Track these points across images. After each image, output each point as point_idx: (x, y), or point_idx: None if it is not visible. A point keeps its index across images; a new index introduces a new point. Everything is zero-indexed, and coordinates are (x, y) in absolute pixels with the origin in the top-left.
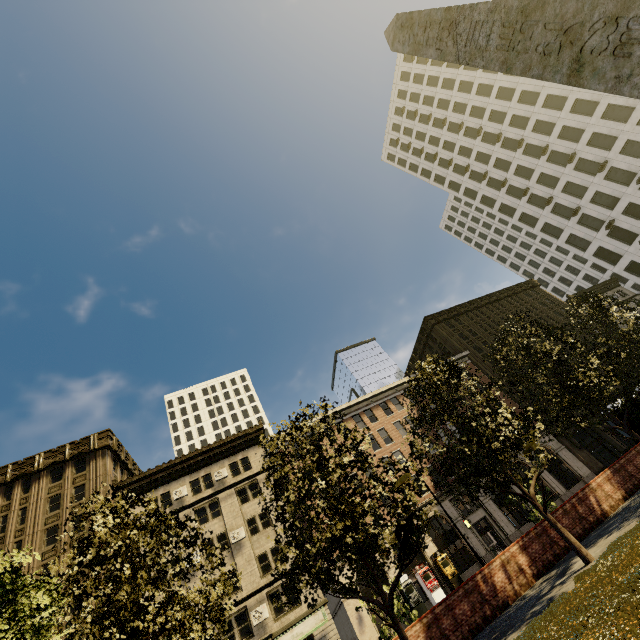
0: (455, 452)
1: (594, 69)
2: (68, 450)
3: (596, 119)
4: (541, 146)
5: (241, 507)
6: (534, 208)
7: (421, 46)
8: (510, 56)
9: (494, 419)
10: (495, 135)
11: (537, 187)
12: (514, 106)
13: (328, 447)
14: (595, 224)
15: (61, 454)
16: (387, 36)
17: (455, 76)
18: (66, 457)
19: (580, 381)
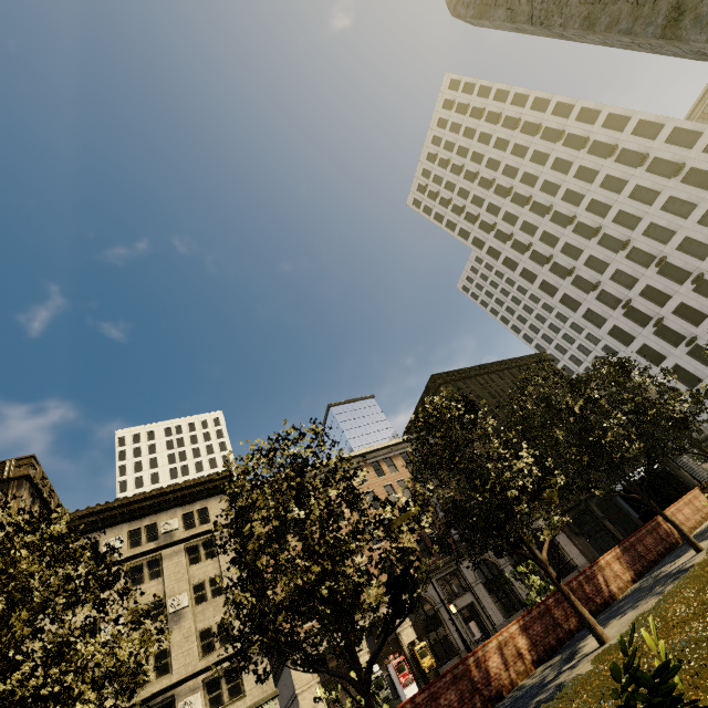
0: (463, 500)
1: (697, 16)
2: None
3: (624, 197)
4: (569, 216)
5: (189, 568)
6: (555, 277)
7: (489, 7)
8: (595, 10)
9: (512, 464)
10: (525, 197)
11: (560, 256)
12: (547, 171)
13: None
14: (613, 302)
15: None
16: (449, 2)
17: (492, 132)
18: None
19: (602, 439)
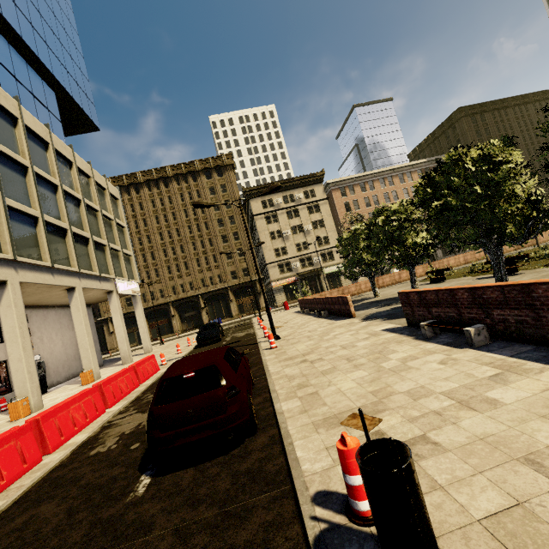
0: None
1: None
2: (211, 162)
3: None
4: None
5: (309, 215)
6: None
7: None
8: None
9: None
10: None
11: None
12: None
13: (360, 195)
14: None
15: (207, 163)
16: None
17: None
18: (212, 166)
19: None
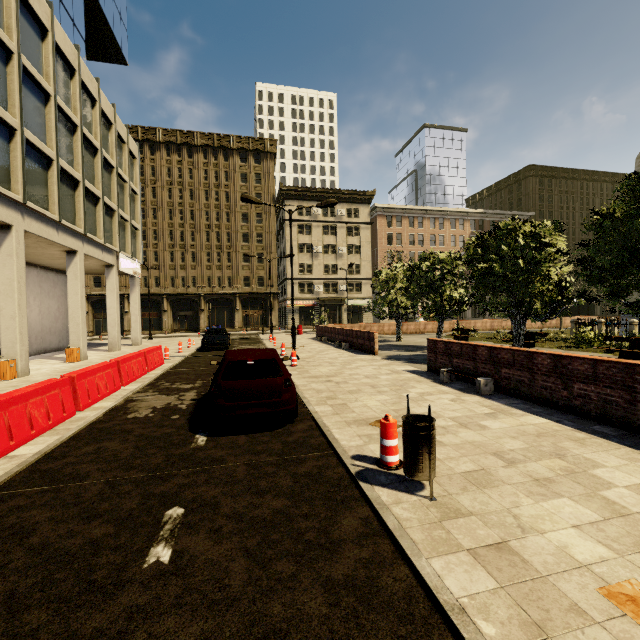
0: None
1: None
2: (251, 143)
3: None
4: None
5: (347, 237)
6: None
7: None
8: None
9: None
10: None
11: None
12: None
13: (406, 229)
14: None
15: (246, 143)
16: None
17: None
18: (250, 148)
19: None
